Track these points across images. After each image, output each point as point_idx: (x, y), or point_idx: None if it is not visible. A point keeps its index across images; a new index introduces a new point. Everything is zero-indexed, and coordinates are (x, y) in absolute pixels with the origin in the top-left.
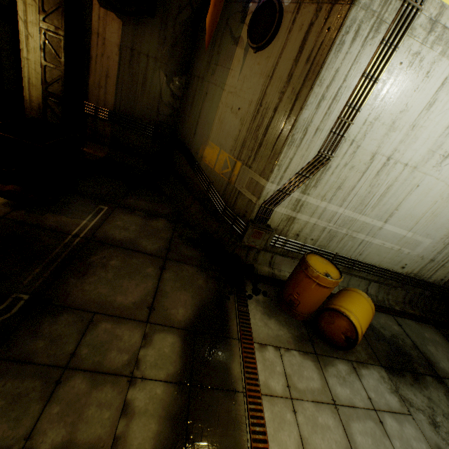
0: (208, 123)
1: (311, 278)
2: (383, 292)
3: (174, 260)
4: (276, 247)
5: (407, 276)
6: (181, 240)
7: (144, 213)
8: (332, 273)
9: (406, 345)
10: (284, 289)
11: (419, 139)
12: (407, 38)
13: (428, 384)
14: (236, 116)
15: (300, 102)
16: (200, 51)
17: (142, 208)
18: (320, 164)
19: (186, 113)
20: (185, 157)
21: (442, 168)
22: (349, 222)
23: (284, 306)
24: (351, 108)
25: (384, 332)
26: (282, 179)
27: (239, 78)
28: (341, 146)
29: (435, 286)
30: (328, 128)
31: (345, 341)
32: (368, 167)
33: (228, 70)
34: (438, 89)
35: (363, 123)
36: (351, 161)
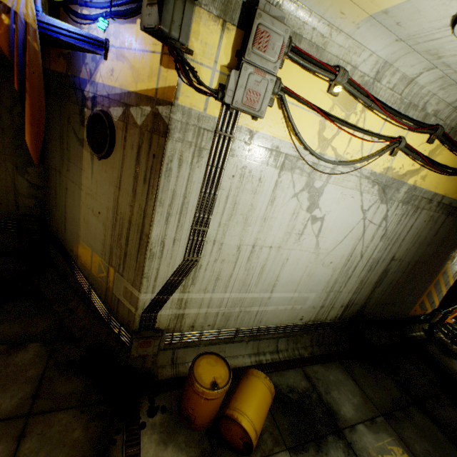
0: (75, 220)
1: (198, 393)
2: (292, 343)
3: (42, 412)
4: (175, 342)
5: (307, 324)
6: (58, 370)
7: (6, 345)
8: (221, 376)
9: (312, 403)
10: (181, 401)
11: (273, 226)
12: (231, 158)
13: (329, 446)
14: (98, 220)
15: (148, 219)
16: (51, 142)
17: (4, 337)
18: (189, 266)
19: (52, 204)
20: (61, 254)
21: (301, 242)
22: (239, 302)
23: (184, 421)
24: (200, 218)
25: (292, 397)
26: (155, 287)
27: (92, 181)
28: (205, 247)
29: (332, 323)
30: (186, 236)
31: (244, 446)
32: (238, 256)
33: (81, 170)
34: (273, 189)
35: (218, 225)
36: (220, 256)
